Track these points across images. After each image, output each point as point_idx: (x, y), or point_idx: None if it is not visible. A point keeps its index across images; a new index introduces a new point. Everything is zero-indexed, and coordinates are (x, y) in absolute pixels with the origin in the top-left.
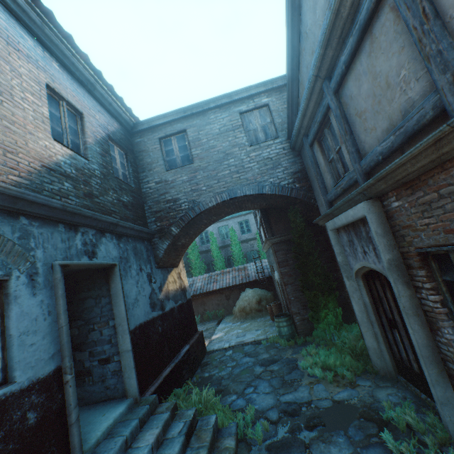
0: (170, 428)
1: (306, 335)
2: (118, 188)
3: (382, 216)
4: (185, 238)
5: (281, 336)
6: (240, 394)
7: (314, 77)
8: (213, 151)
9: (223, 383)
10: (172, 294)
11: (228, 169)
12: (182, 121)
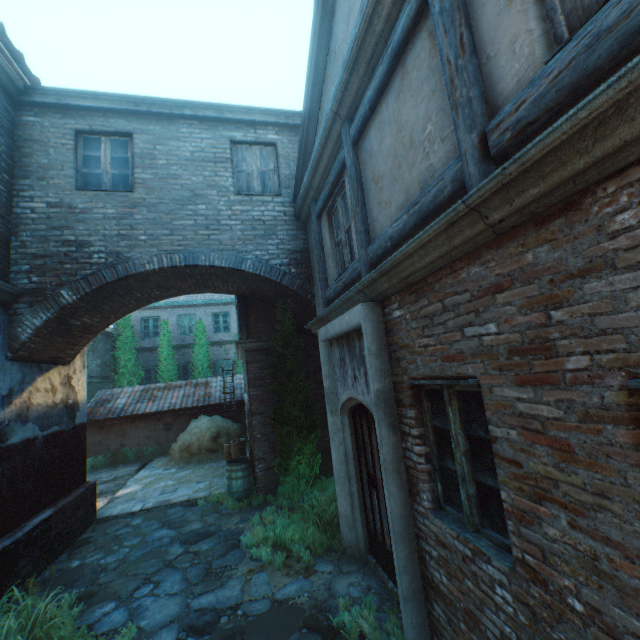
0: None
1: (268, 492)
2: None
3: (381, 329)
4: (92, 316)
5: (231, 493)
6: (125, 599)
7: (333, 114)
8: (173, 183)
9: (102, 579)
10: (39, 413)
11: (192, 219)
12: (129, 118)
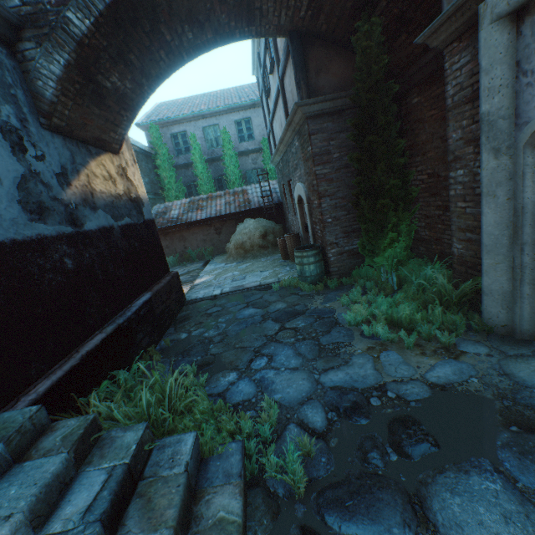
0: (67, 492)
1: (342, 276)
2: None
3: None
4: (121, 75)
5: (303, 278)
6: (244, 370)
7: None
8: None
9: (212, 350)
10: (105, 202)
11: None
12: None
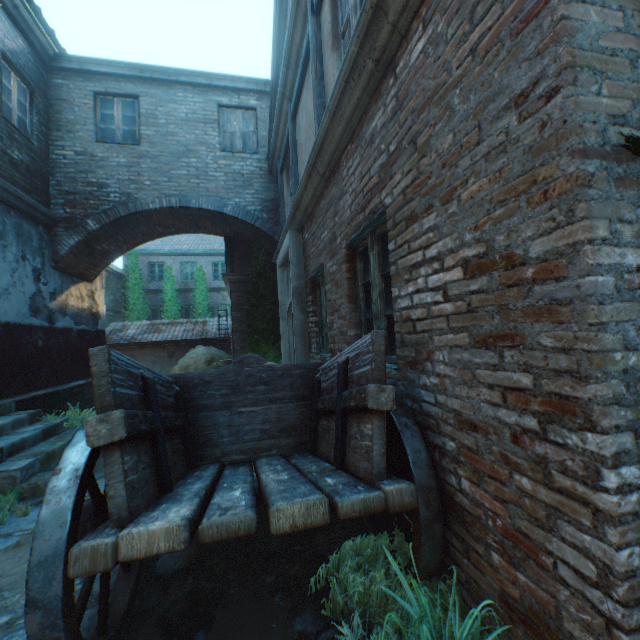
0: (25, 428)
1: None
2: (6, 135)
3: (301, 248)
4: (109, 244)
5: None
6: None
7: (281, 94)
8: (171, 139)
9: None
10: (73, 312)
11: (186, 170)
12: (136, 83)
